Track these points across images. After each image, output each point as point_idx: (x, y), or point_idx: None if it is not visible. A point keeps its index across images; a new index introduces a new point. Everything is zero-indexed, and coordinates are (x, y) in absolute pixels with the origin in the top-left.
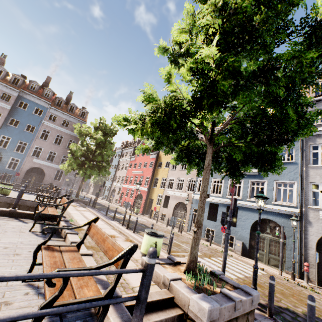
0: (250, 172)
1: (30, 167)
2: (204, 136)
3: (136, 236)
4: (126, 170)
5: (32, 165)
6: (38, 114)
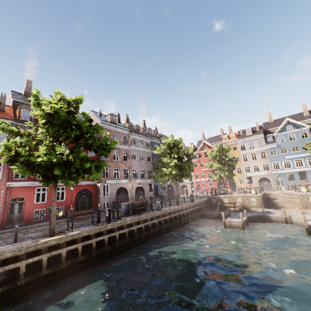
0: (305, 155)
1: (167, 186)
2: (263, 140)
3: None
4: None
5: (167, 184)
6: None
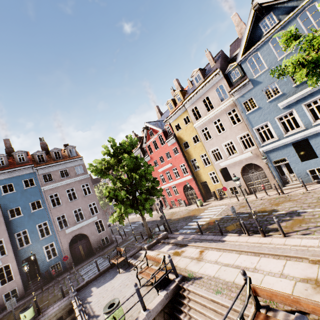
0: None
1: (69, 240)
2: (223, 83)
3: (303, 240)
4: None
5: (69, 238)
6: (27, 185)
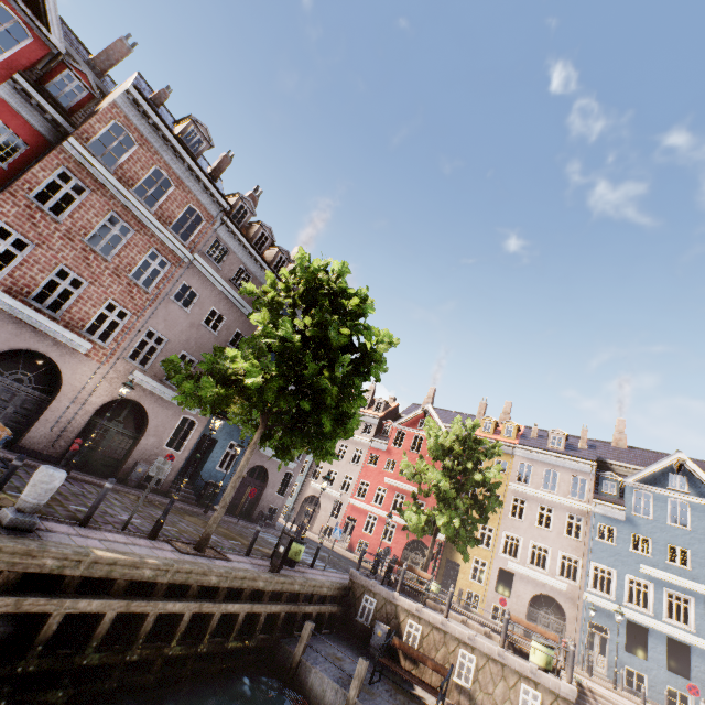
0: None
1: (252, 464)
2: (590, 480)
3: None
4: (358, 466)
5: (255, 461)
6: None
